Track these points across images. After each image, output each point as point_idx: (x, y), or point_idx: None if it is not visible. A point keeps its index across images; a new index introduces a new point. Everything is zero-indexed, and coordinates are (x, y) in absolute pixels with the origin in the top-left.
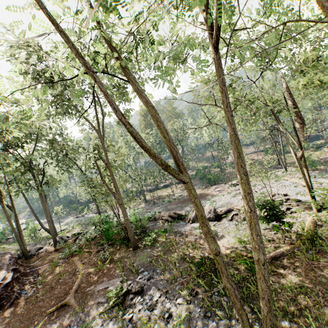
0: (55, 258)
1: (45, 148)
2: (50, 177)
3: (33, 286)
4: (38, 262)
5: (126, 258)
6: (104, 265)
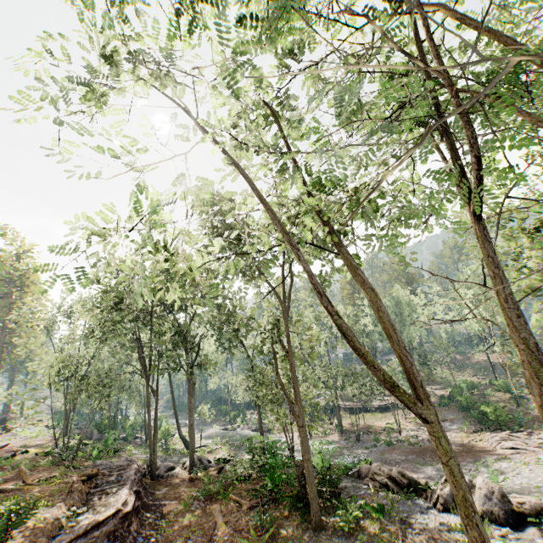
0: (187, 493)
1: (210, 315)
2: (207, 357)
3: (153, 533)
4: (164, 492)
5: (299, 541)
6: (260, 540)
